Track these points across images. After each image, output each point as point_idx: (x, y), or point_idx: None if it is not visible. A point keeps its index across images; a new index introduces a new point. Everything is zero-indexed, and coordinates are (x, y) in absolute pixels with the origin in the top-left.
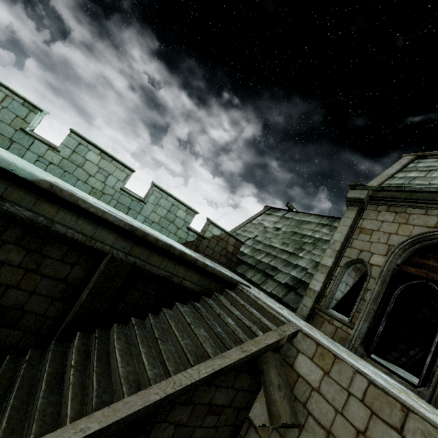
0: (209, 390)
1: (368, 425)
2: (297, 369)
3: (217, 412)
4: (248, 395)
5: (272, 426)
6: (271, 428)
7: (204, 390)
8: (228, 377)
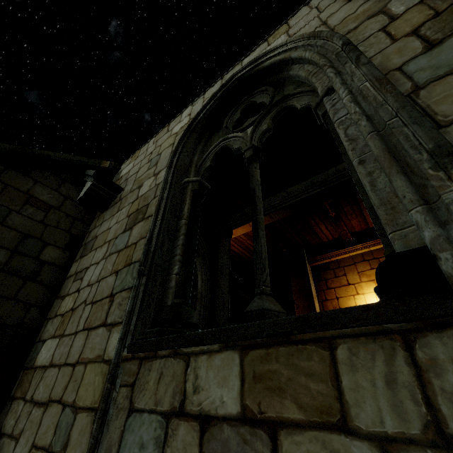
0: (24, 179)
1: (156, 146)
2: (121, 176)
3: (42, 208)
4: (82, 209)
5: (93, 181)
6: (92, 182)
7: (17, 177)
8: (49, 178)
